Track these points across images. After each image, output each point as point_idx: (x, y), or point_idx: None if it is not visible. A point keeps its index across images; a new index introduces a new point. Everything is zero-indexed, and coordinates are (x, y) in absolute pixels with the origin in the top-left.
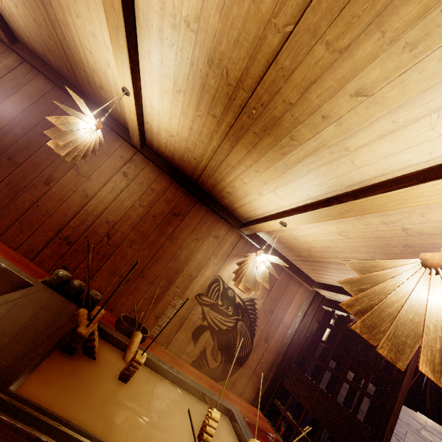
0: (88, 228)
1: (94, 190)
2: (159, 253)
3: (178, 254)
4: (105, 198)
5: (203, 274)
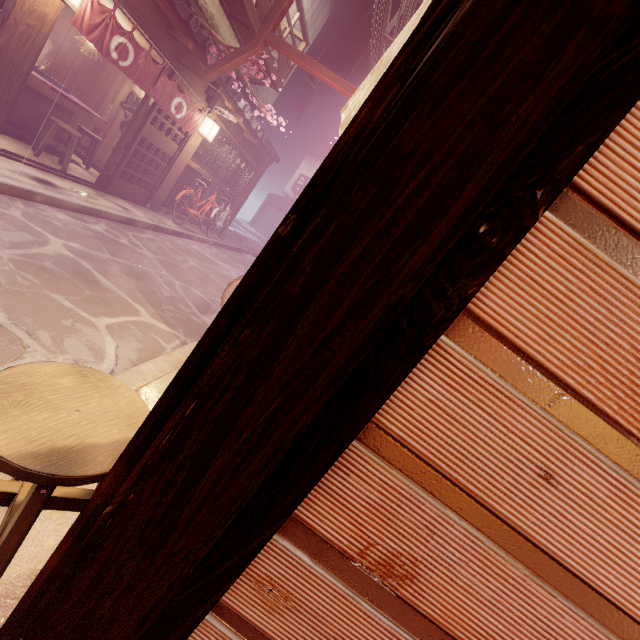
0: (63, 65)
1: (62, 41)
2: (99, 77)
3: (109, 78)
4: (68, 46)
5: (124, 90)
